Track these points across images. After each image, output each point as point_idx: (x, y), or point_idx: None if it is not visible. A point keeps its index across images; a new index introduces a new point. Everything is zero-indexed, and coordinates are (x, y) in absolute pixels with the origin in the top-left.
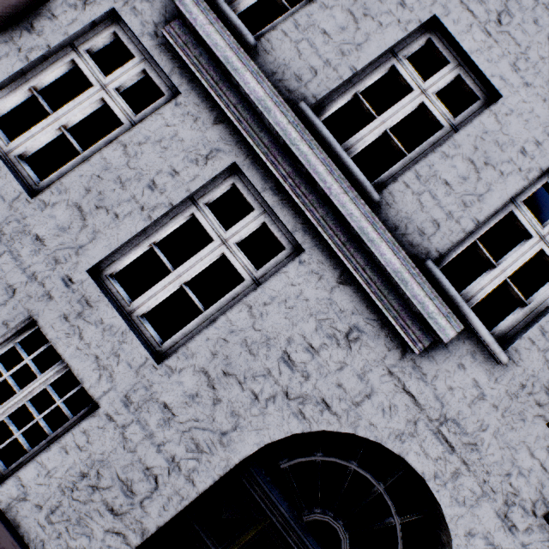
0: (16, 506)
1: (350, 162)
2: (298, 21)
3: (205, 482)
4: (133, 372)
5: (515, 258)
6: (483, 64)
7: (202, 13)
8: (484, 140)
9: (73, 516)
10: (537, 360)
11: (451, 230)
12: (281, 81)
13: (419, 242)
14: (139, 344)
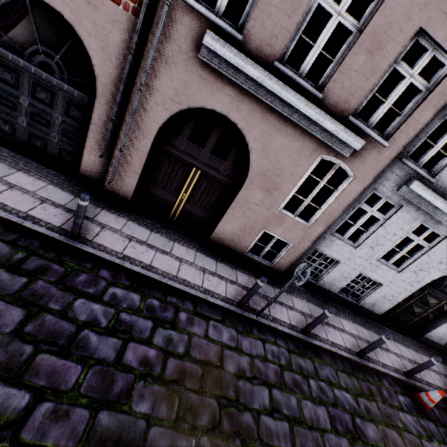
0: (364, 305)
1: None
2: None
3: (414, 291)
4: (392, 276)
5: None
6: None
7: (420, 188)
8: None
9: (379, 303)
10: None
11: None
12: (444, 188)
13: None
14: (393, 270)
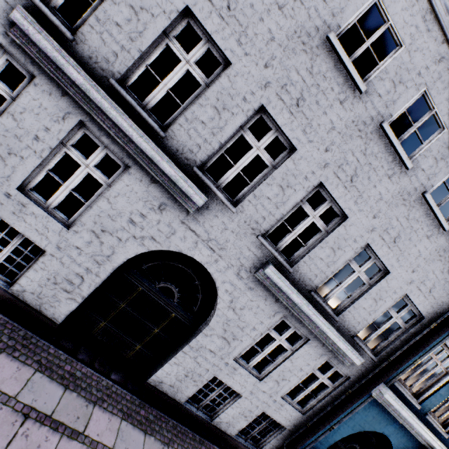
0: (22, 294)
1: (146, 115)
2: (99, 17)
3: (105, 276)
4: (57, 235)
5: (244, 160)
6: (220, 42)
7: (30, 25)
8: (222, 94)
9: (49, 295)
10: (252, 210)
11: (207, 149)
12: (97, 63)
13: (190, 157)
14: (56, 222)
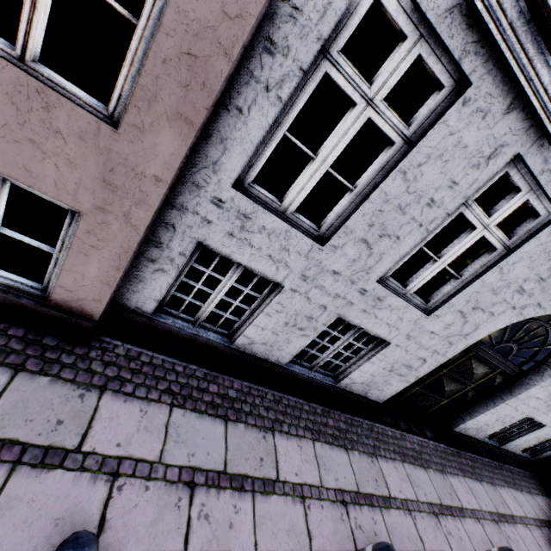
0: (350, 386)
1: None
2: None
3: (452, 354)
4: (411, 324)
5: None
6: None
7: None
8: None
9: (380, 382)
10: None
11: None
12: None
13: None
14: (416, 310)
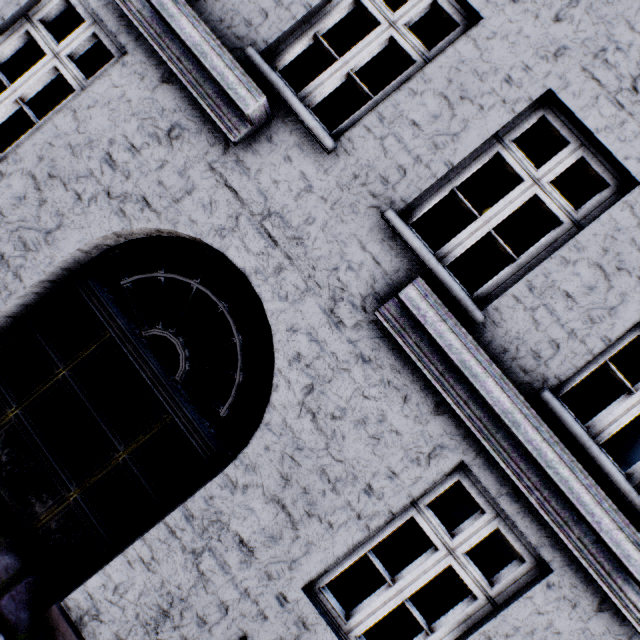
0: None
1: None
2: None
3: (31, 278)
4: None
5: (360, 49)
6: None
7: None
8: None
9: None
10: (373, 149)
11: (281, 19)
12: None
13: (245, 34)
14: None
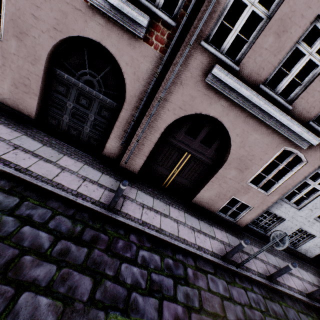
0: (300, 250)
1: None
2: None
3: None
4: None
5: None
6: None
7: None
8: None
9: (311, 249)
10: None
11: None
12: None
13: None
14: None
